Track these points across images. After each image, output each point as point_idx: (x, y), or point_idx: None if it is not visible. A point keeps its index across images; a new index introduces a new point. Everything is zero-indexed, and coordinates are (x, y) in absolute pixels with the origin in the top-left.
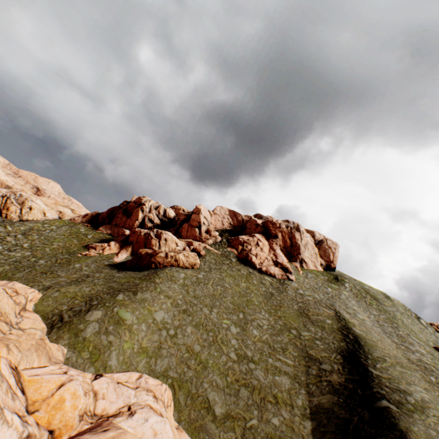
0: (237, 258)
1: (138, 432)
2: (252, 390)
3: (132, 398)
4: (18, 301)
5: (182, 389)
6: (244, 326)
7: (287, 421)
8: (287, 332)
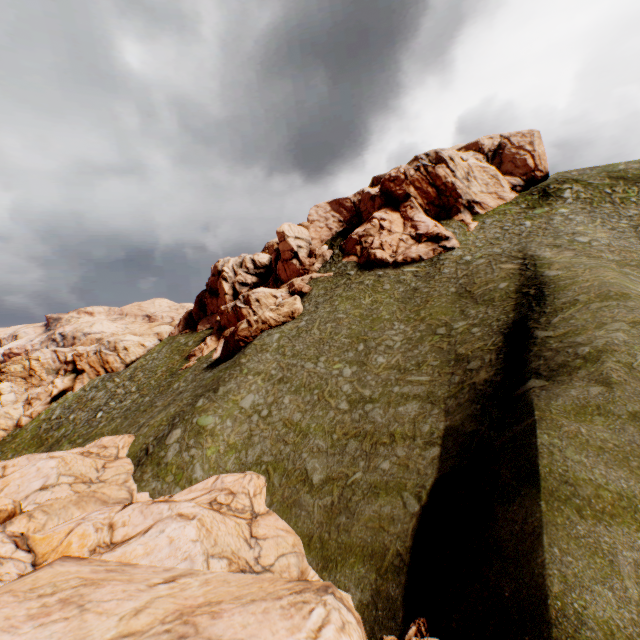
0: (358, 267)
1: (150, 546)
2: (362, 439)
3: (165, 512)
4: (108, 454)
5: (278, 470)
6: (364, 359)
7: (401, 459)
8: (430, 336)
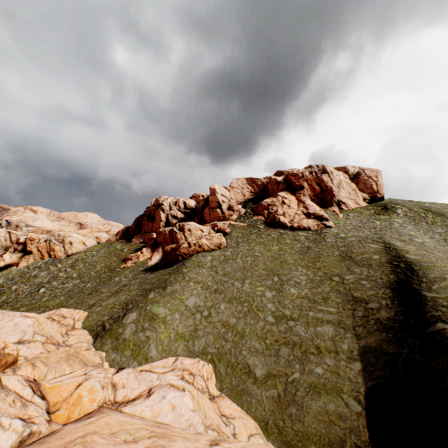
0: (265, 224)
1: (156, 409)
2: (292, 347)
3: (154, 381)
4: (66, 323)
5: (222, 361)
6: (280, 288)
7: (332, 367)
8: (328, 281)
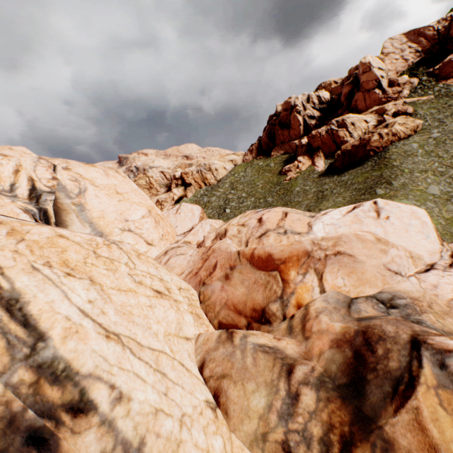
0: None
1: None
2: None
3: None
4: None
5: None
6: None
7: None
8: None
